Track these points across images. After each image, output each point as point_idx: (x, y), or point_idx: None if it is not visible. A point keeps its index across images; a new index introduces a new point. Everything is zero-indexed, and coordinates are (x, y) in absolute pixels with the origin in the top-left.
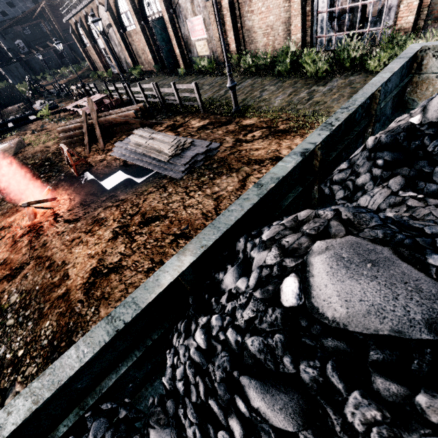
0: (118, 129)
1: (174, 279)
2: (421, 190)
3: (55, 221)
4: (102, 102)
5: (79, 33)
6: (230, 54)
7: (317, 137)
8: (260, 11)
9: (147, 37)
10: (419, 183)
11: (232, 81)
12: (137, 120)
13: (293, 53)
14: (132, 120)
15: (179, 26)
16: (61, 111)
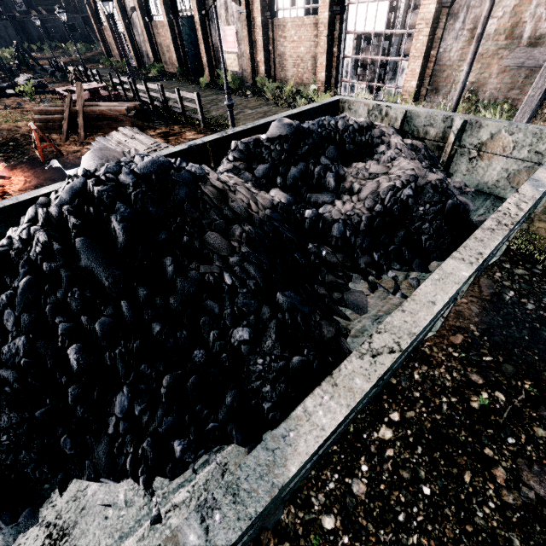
0: (105, 124)
1: (50, 192)
2: (240, 175)
3: (1, 197)
4: (99, 92)
5: (96, 6)
6: (256, 76)
7: (210, 138)
8: (292, 39)
9: (174, 34)
10: (242, 172)
11: (229, 99)
12: (128, 118)
13: (313, 90)
14: (123, 117)
15: (211, 31)
16: (49, 93)
